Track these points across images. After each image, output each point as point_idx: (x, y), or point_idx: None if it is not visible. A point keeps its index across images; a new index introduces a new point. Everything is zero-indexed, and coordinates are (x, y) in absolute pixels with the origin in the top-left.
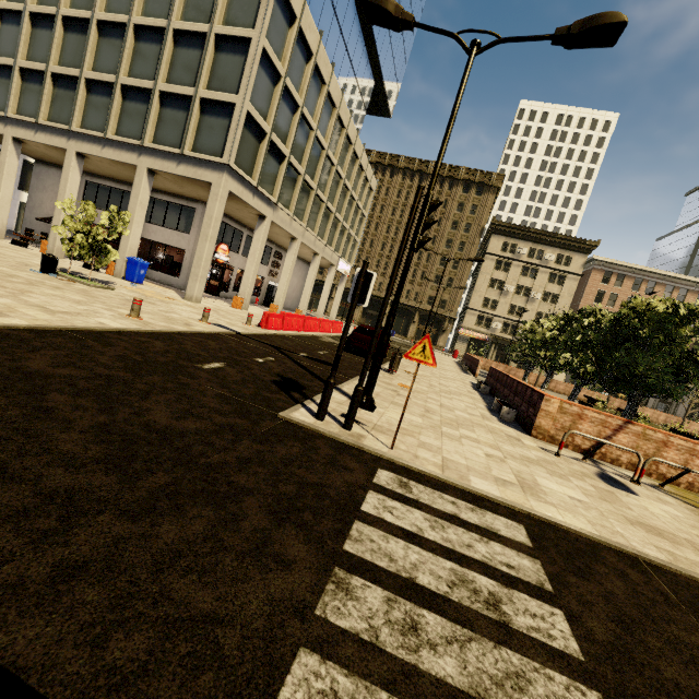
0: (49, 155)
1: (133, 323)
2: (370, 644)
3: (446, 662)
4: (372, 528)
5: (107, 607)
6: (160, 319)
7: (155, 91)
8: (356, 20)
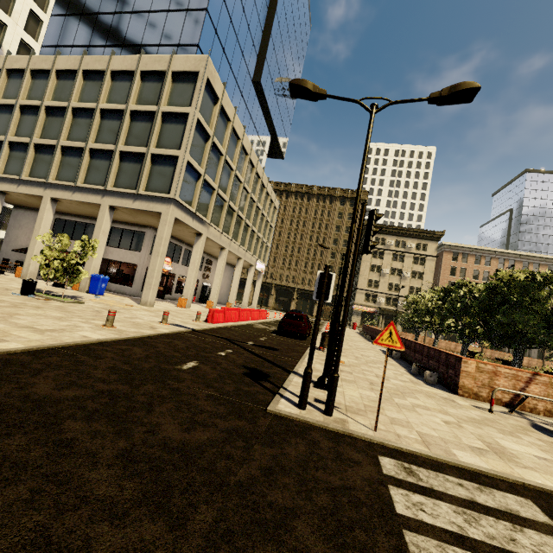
0: (27, 201)
1: (110, 333)
2: None
3: None
4: (422, 536)
5: None
6: (129, 325)
7: (116, 151)
8: (256, 99)
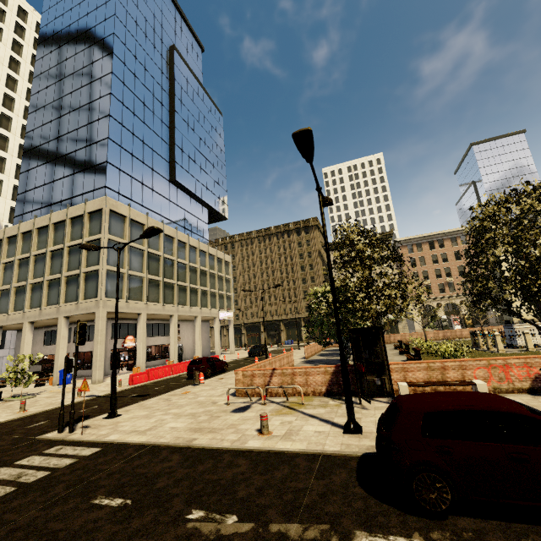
0: (20, 327)
1: (15, 416)
2: None
3: None
4: (8, 467)
5: None
6: (42, 407)
7: (62, 277)
8: (179, 191)
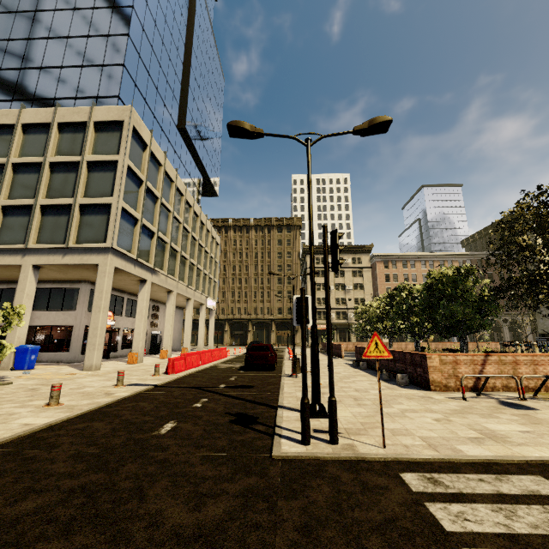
0: None
1: (58, 412)
2: None
3: None
4: None
5: None
6: (79, 398)
7: (36, 205)
8: (183, 143)
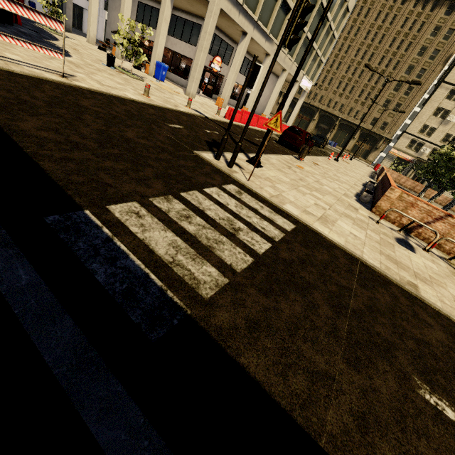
0: None
1: (143, 98)
2: (164, 212)
3: (191, 227)
4: (202, 195)
5: (75, 170)
6: (160, 100)
7: None
8: None
